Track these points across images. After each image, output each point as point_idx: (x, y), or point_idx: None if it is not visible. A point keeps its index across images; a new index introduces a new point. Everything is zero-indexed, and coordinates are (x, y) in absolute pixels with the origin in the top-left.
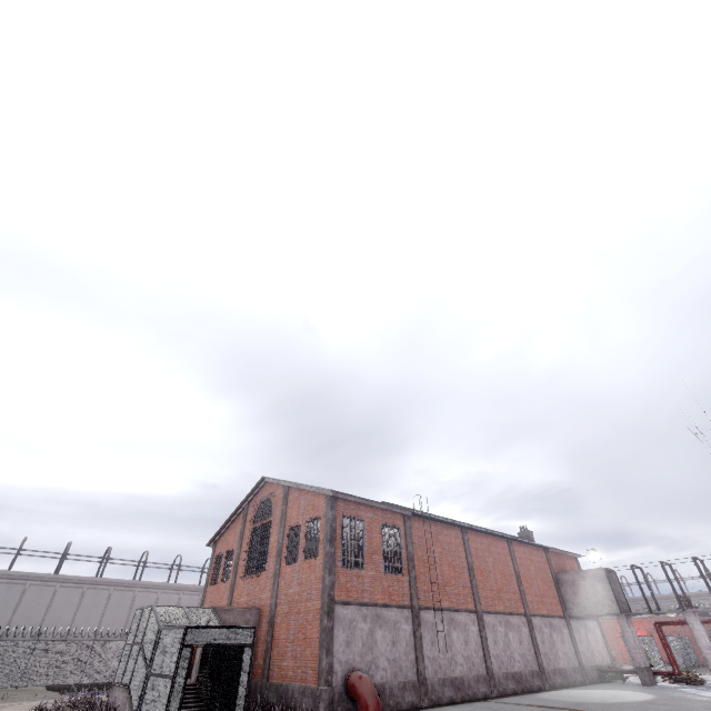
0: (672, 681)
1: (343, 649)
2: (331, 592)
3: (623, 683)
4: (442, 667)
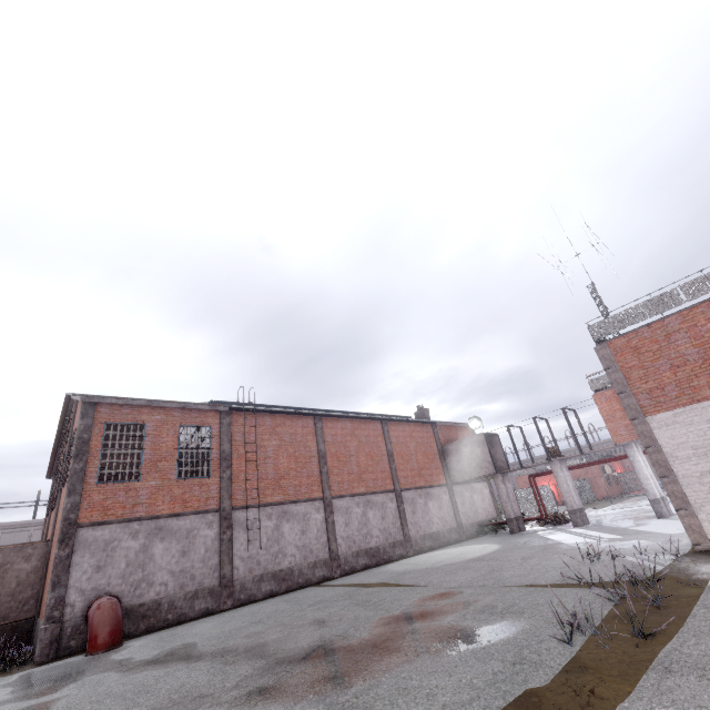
0: (543, 524)
1: (90, 576)
2: (71, 516)
3: (496, 534)
4: (262, 563)
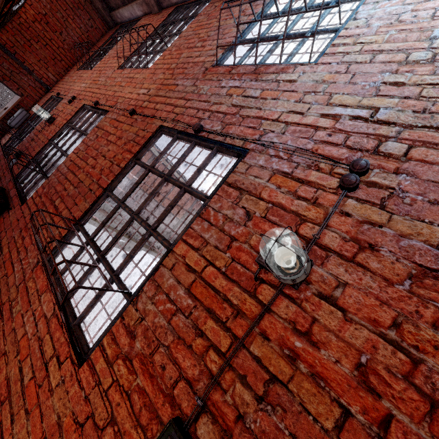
0: None
1: None
2: None
3: None
4: None
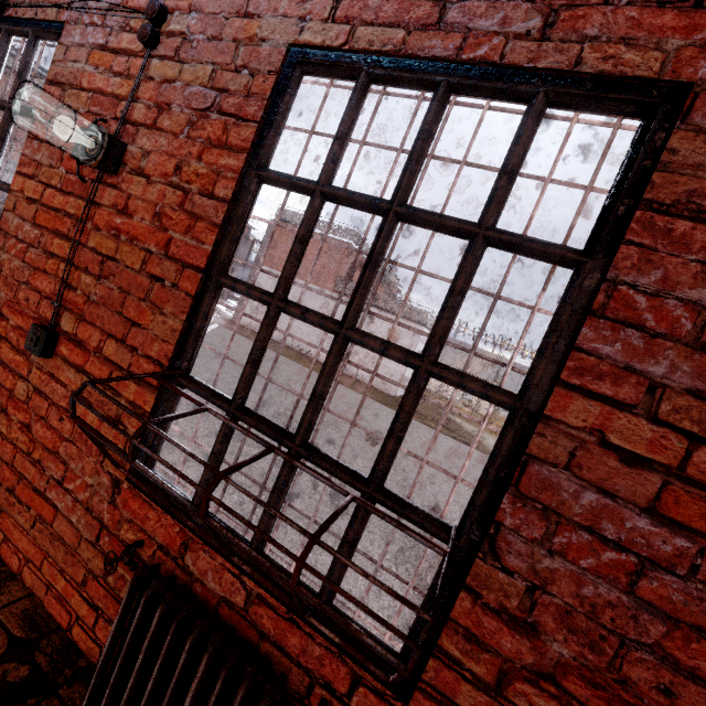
0: None
1: None
2: None
3: None
4: None
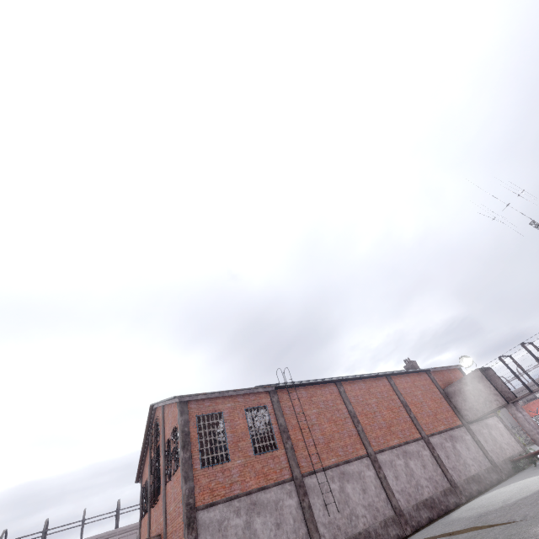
0: None
1: None
2: (190, 500)
3: (535, 466)
4: (342, 527)
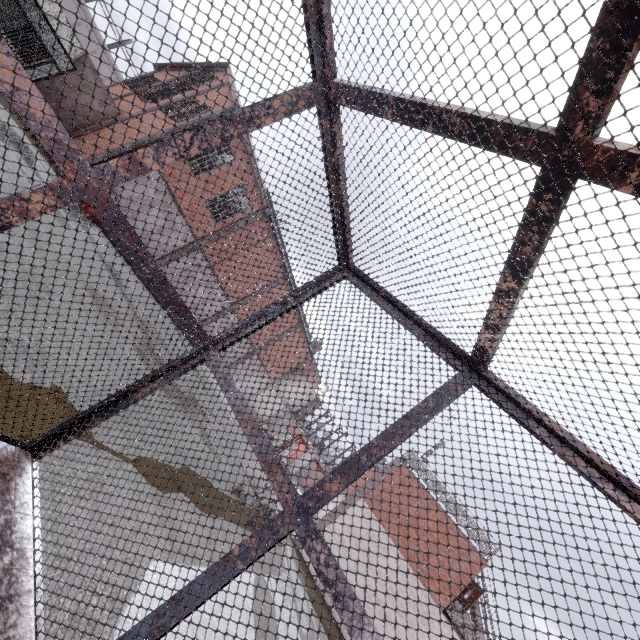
0: None
1: None
2: None
3: None
4: (174, 284)
